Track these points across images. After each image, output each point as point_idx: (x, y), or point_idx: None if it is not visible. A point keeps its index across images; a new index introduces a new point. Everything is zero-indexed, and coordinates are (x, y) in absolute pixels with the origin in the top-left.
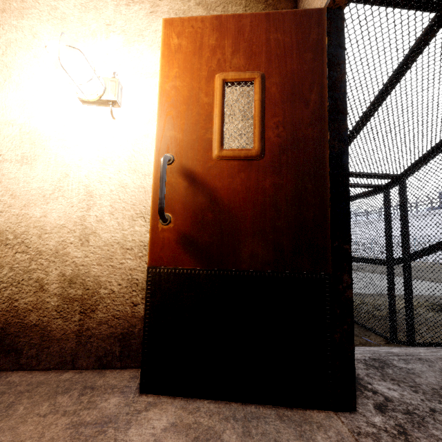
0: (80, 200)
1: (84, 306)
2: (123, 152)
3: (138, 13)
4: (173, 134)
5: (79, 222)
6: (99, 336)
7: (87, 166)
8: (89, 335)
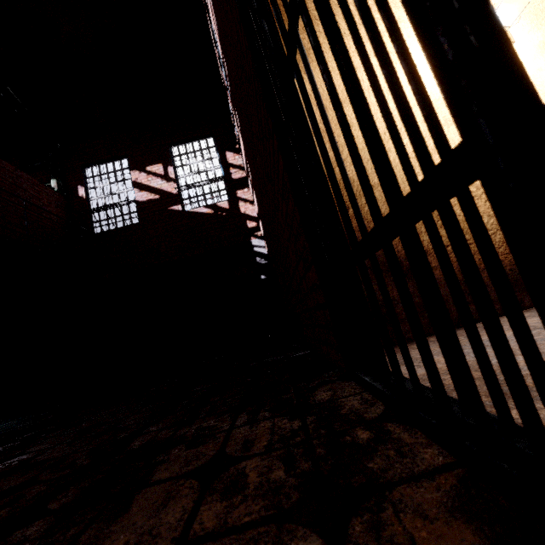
0: None
1: None
2: None
3: None
4: None
5: None
6: None
7: None
8: None
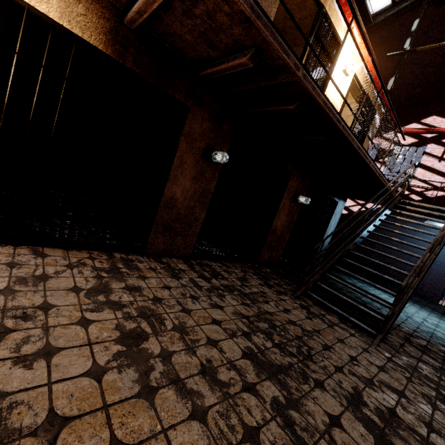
0: None
1: None
2: None
3: None
4: None
5: None
6: None
7: None
8: None
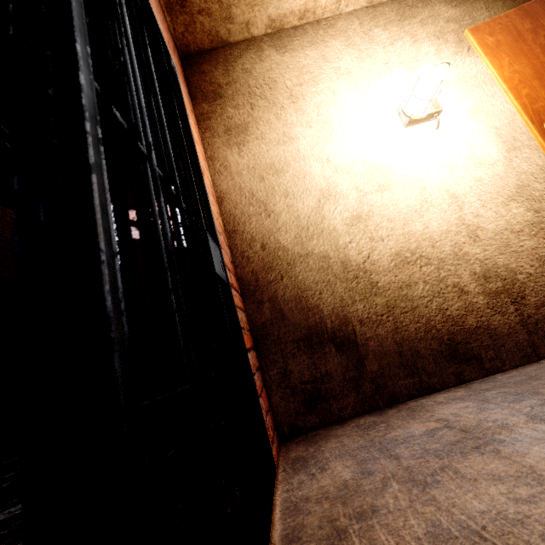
0: (448, 204)
1: (512, 296)
2: (461, 153)
3: (404, 46)
4: (540, 105)
5: (459, 223)
6: (544, 320)
7: (437, 175)
8: (534, 322)
